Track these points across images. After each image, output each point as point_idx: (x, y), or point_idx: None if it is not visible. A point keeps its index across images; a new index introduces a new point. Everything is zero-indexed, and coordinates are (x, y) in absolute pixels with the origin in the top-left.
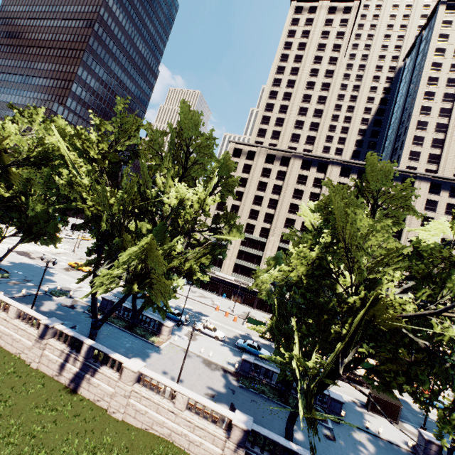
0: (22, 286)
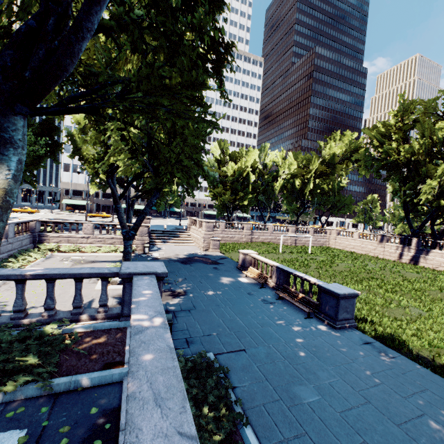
0: None
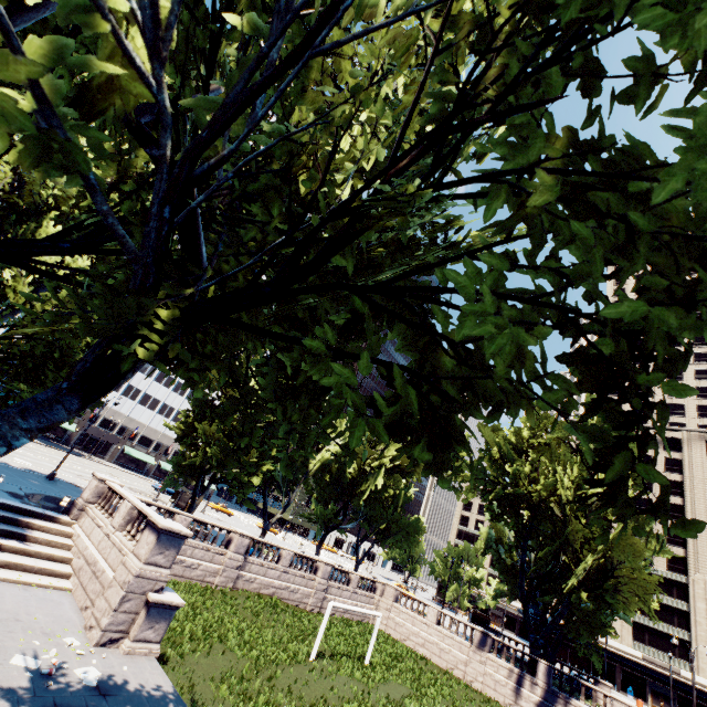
0: None
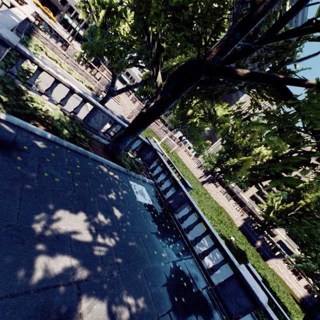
0: None
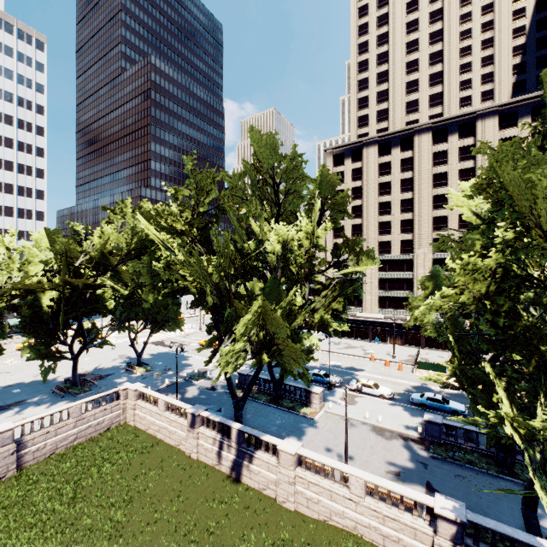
0: (164, 377)
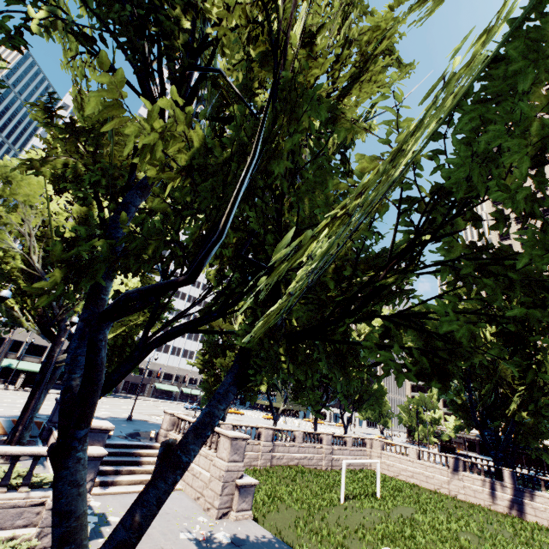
0: None
